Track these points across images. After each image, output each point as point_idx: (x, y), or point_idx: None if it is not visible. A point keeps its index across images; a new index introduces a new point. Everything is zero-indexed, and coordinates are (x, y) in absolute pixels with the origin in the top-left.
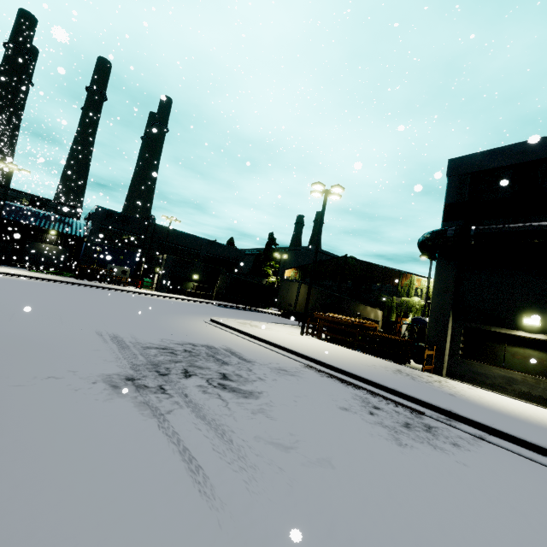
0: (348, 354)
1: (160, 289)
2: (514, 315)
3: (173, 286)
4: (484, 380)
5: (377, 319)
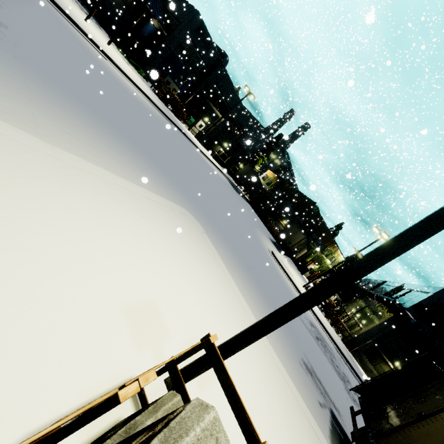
0: (330, 327)
1: (201, 140)
2: (395, 358)
3: (209, 143)
4: (362, 364)
5: (302, 254)
